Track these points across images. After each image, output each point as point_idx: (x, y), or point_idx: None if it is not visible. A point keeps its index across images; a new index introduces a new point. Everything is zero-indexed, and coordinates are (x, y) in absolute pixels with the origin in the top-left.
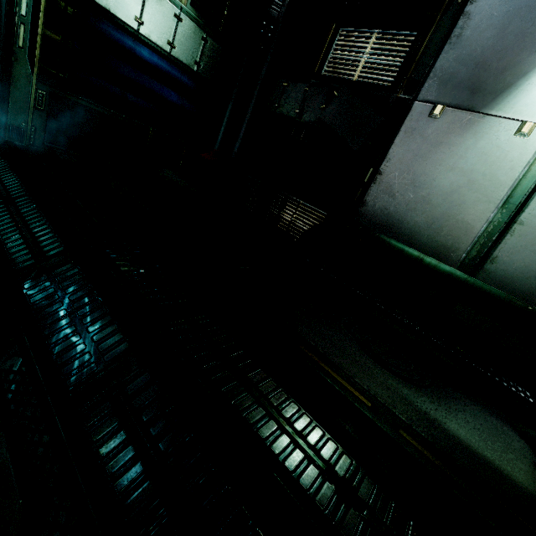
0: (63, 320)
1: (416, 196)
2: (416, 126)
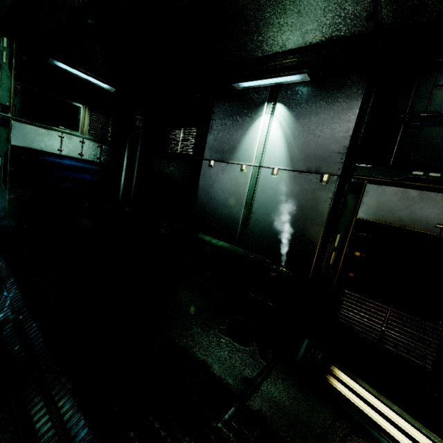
0: (3, 300)
1: (213, 207)
2: (206, 172)
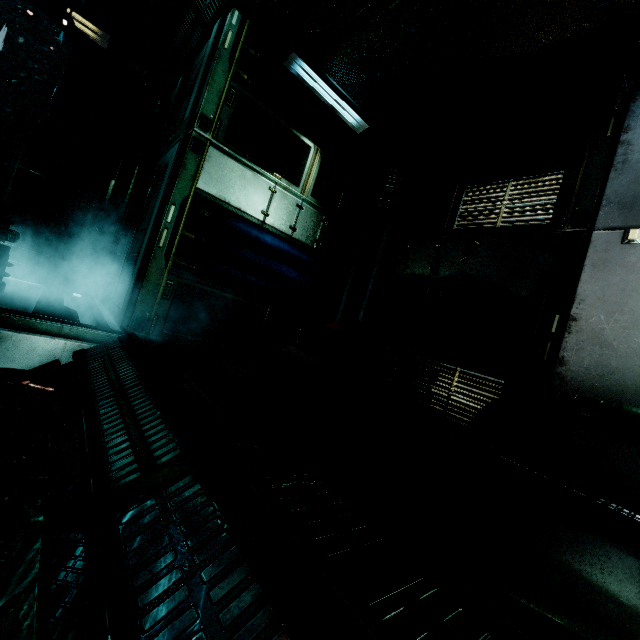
0: (175, 592)
1: None
2: (608, 257)
